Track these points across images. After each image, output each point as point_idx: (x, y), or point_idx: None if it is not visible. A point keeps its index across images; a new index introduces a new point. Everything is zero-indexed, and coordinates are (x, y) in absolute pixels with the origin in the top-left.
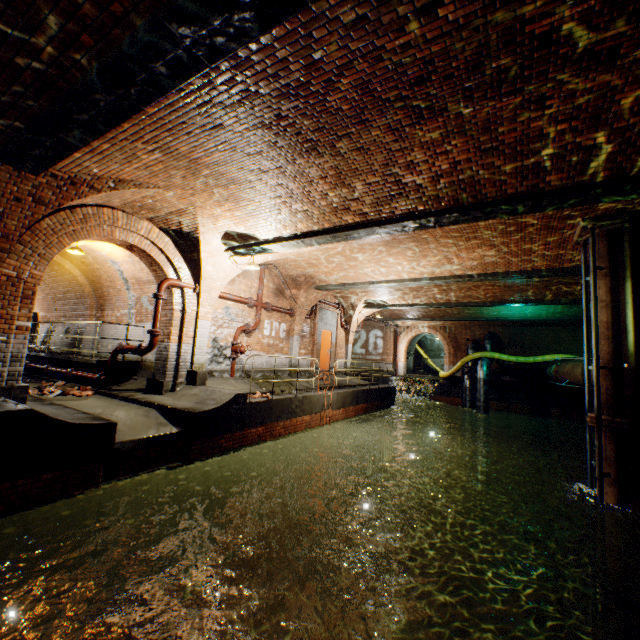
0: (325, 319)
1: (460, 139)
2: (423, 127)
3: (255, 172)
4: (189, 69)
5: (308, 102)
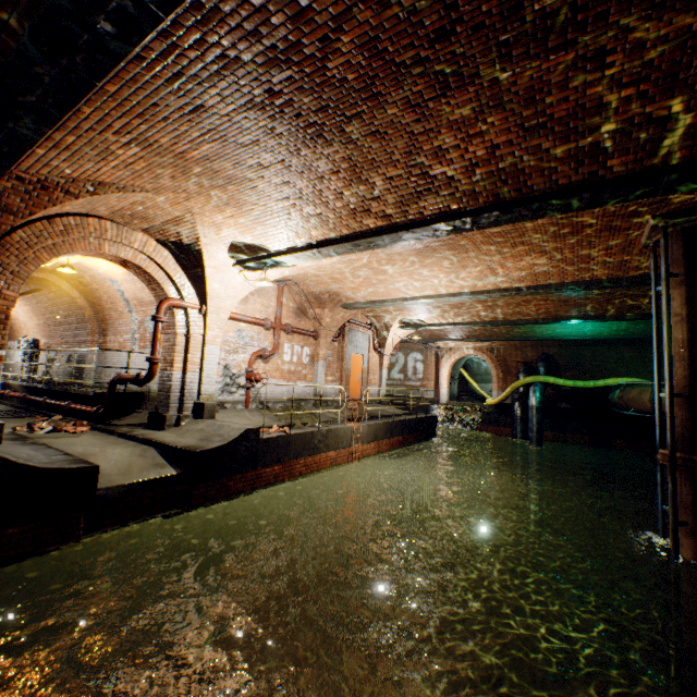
0: (355, 341)
1: (498, 115)
2: (450, 100)
3: (254, 168)
4: (140, 24)
5: (303, 71)
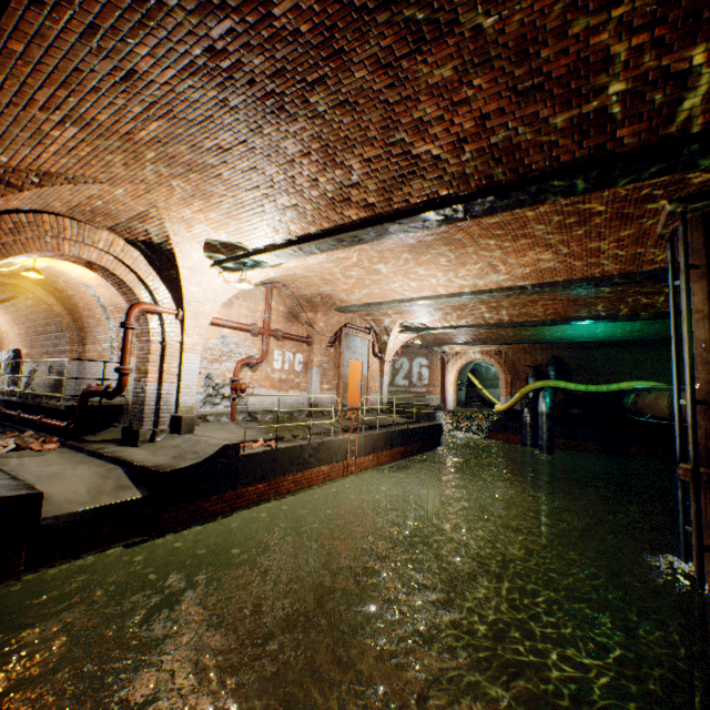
0: (353, 347)
1: (485, 75)
2: (428, 57)
3: (214, 151)
4: None
5: (245, 20)
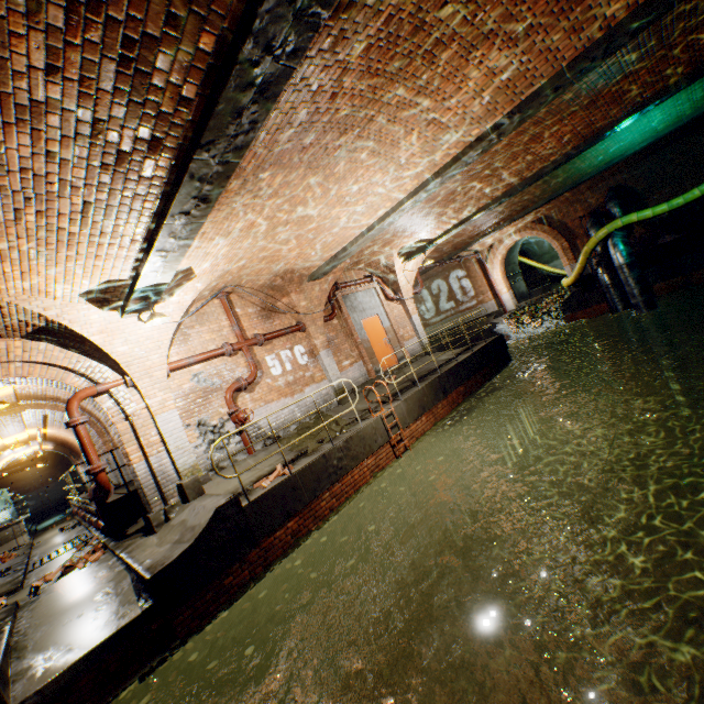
0: (359, 306)
1: None
2: None
3: None
4: None
5: None
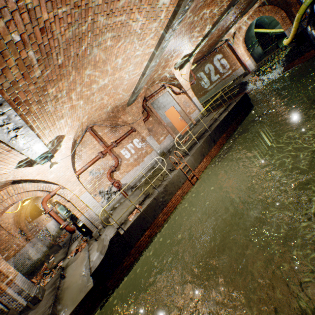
0: (161, 105)
1: None
2: None
3: None
4: None
5: None
